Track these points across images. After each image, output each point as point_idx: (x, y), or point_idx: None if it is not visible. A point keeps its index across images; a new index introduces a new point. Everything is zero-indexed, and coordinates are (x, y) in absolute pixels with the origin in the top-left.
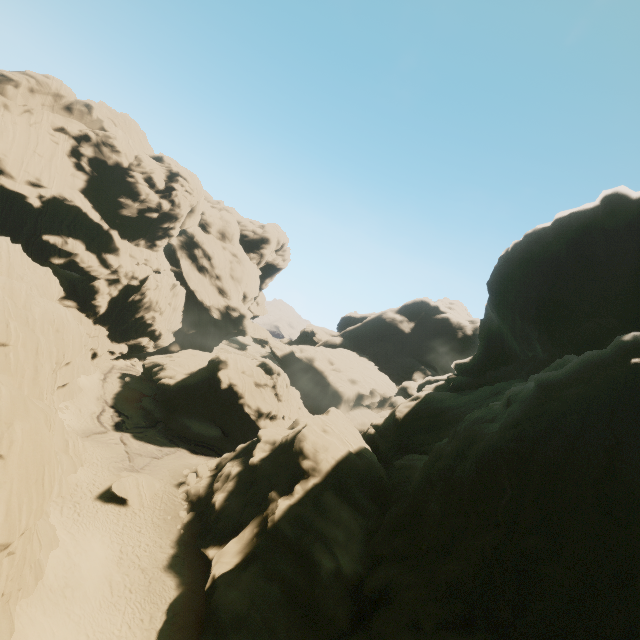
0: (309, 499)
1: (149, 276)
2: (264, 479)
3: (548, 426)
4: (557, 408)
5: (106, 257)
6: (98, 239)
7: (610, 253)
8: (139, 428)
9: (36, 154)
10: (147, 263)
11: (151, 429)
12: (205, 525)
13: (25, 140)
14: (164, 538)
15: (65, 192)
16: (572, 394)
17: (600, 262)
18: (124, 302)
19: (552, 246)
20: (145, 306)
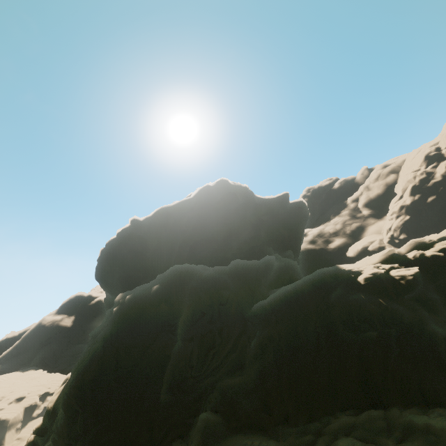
0: None
1: None
2: None
3: (89, 360)
4: (94, 348)
5: None
6: None
7: (142, 246)
8: None
9: None
10: None
11: None
12: None
13: None
14: None
15: None
16: (98, 337)
17: (139, 251)
18: None
19: (119, 248)
20: None
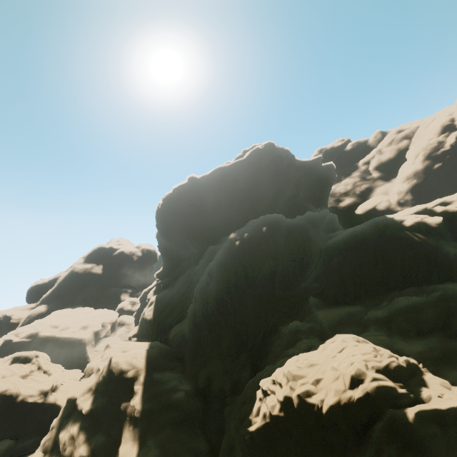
0: (148, 385)
1: None
2: (108, 407)
3: (228, 273)
4: (227, 266)
5: None
6: None
7: (200, 201)
8: None
9: None
10: None
11: None
12: None
13: None
14: None
15: None
16: (228, 260)
17: (199, 205)
18: None
19: (178, 202)
20: None
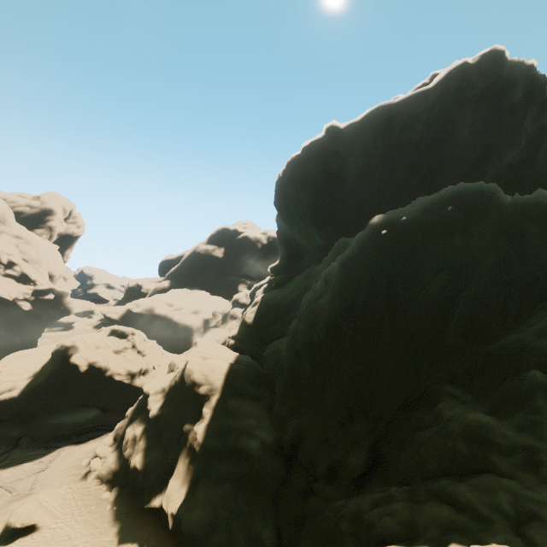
0: (218, 412)
1: None
2: (172, 421)
3: (356, 285)
4: (356, 273)
5: None
6: None
7: (340, 166)
8: None
9: None
10: None
11: (14, 450)
12: (135, 489)
13: None
14: (100, 525)
15: None
16: (361, 262)
17: (336, 173)
18: None
19: (307, 168)
20: None
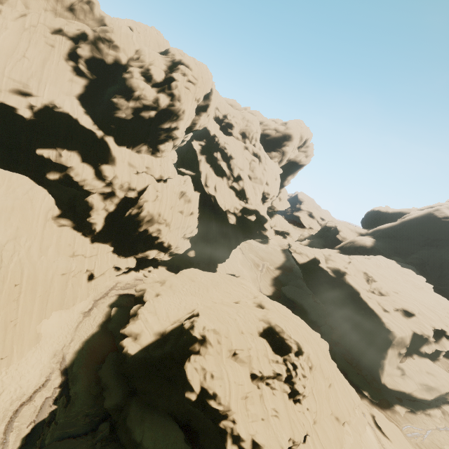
0: None
1: (148, 186)
2: None
3: None
4: None
5: (102, 168)
6: (95, 148)
7: None
8: (65, 439)
9: (25, 59)
10: (148, 171)
11: (84, 440)
12: None
13: (12, 44)
14: None
15: (57, 99)
16: None
17: None
18: (122, 217)
19: None
20: (145, 219)
